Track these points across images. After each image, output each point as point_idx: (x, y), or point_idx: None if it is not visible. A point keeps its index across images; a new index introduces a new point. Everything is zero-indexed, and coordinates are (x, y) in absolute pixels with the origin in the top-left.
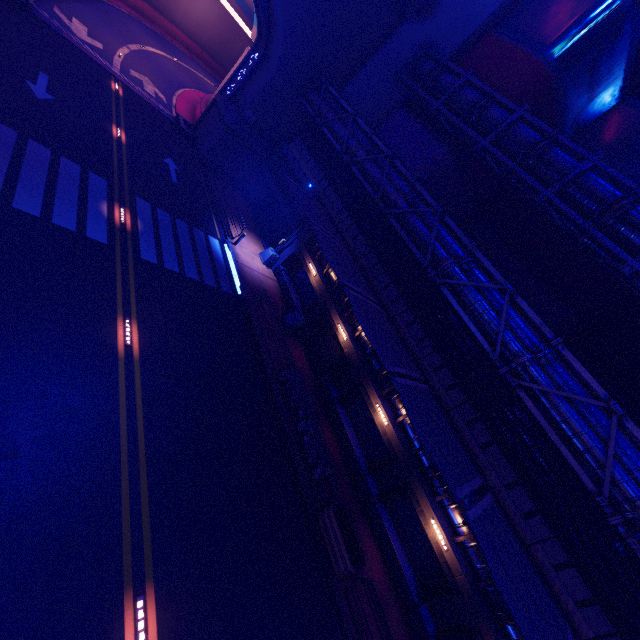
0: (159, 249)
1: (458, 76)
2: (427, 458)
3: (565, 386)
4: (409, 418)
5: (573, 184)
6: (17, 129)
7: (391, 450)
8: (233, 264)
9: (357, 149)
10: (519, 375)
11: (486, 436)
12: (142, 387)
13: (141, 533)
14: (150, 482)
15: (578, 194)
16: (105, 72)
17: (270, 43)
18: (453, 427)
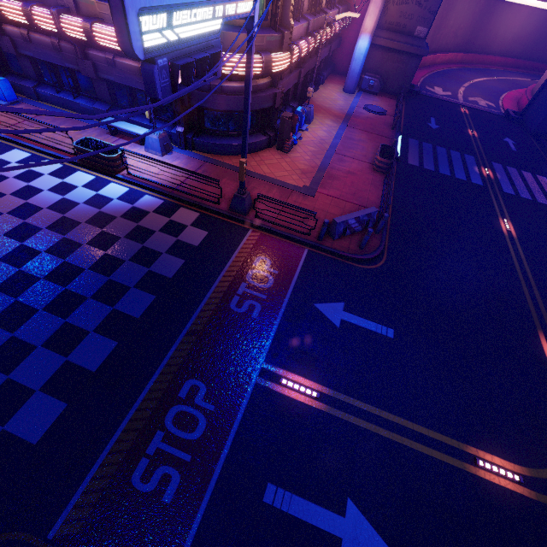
0: (513, 187)
1: None
2: None
3: None
4: None
5: None
6: (431, 143)
7: None
8: None
9: None
10: None
11: None
12: (522, 251)
13: (540, 313)
14: (540, 294)
15: None
16: (456, 105)
17: None
18: None
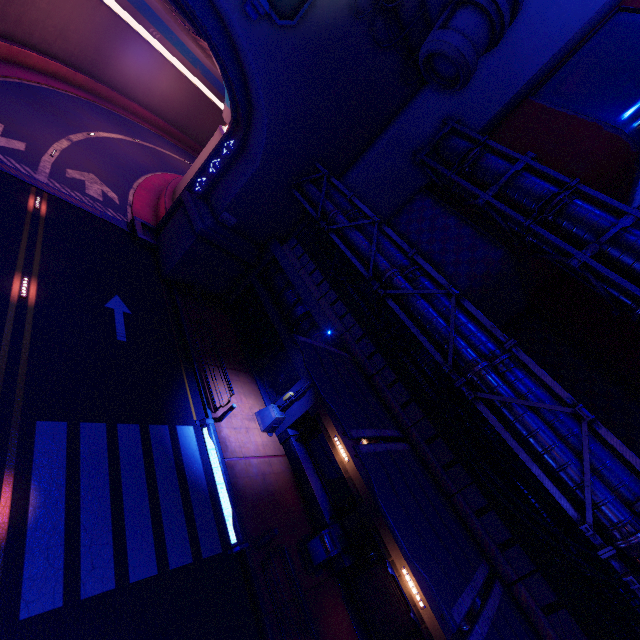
0: (73, 546)
1: (495, 153)
2: None
3: None
4: None
5: None
6: None
7: None
8: (219, 470)
9: (393, 274)
10: None
11: None
12: None
13: None
14: None
15: None
16: (20, 184)
17: (249, 129)
18: None
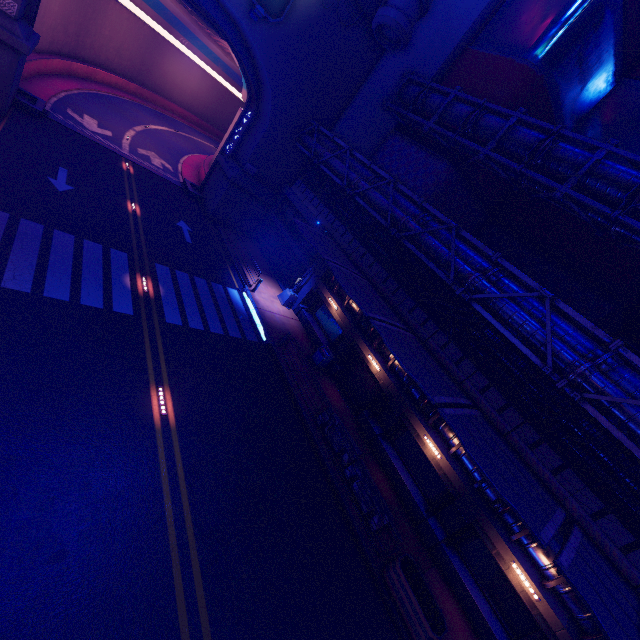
0: (182, 310)
1: (445, 94)
2: (492, 491)
3: (637, 392)
4: (468, 454)
5: (590, 175)
6: (43, 223)
7: (450, 486)
8: (254, 311)
9: (358, 181)
10: (579, 386)
11: (556, 459)
12: (182, 457)
13: (199, 626)
14: (202, 563)
15: (598, 184)
16: (116, 155)
17: (260, 101)
18: (515, 453)
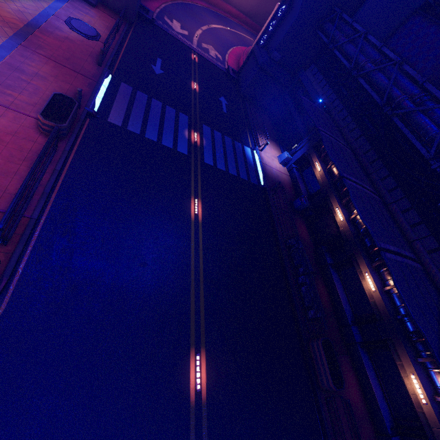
0: (214, 156)
1: None
2: (412, 324)
3: None
4: (396, 287)
5: None
6: (147, 94)
7: (376, 311)
8: (259, 164)
9: (365, 63)
10: None
11: None
12: (202, 239)
13: (199, 320)
14: (205, 293)
15: None
16: (188, 49)
17: None
18: None
